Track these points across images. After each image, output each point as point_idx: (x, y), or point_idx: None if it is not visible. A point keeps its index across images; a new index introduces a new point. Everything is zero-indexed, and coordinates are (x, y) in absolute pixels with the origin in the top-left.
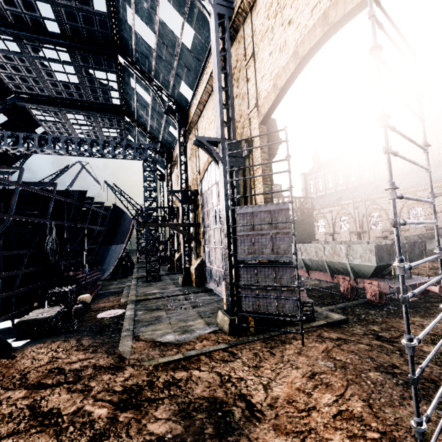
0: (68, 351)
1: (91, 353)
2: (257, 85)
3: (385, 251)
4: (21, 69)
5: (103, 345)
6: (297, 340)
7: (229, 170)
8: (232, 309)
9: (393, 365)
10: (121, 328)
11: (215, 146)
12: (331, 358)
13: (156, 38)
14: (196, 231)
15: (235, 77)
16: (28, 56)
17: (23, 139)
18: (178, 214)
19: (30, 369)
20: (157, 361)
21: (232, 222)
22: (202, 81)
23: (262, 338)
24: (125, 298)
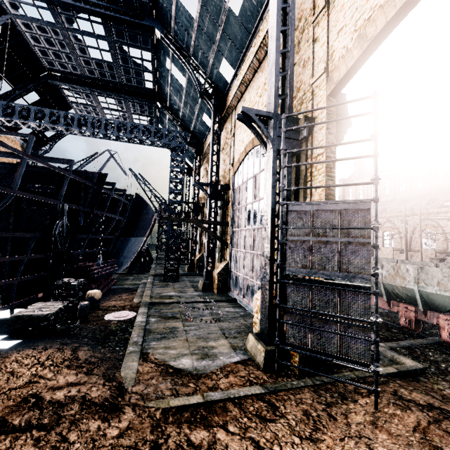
0: (58, 366)
1: (84, 375)
2: (330, 43)
3: None
4: (54, 43)
5: (102, 363)
6: (363, 397)
7: (284, 152)
8: (269, 335)
9: None
10: (128, 338)
11: (263, 123)
12: (435, 449)
13: (199, 4)
14: (223, 231)
15: (294, 41)
16: (62, 28)
17: (50, 116)
18: (203, 211)
19: (0, 392)
20: (167, 403)
21: (282, 222)
22: (248, 56)
23: (310, 385)
24: (138, 297)
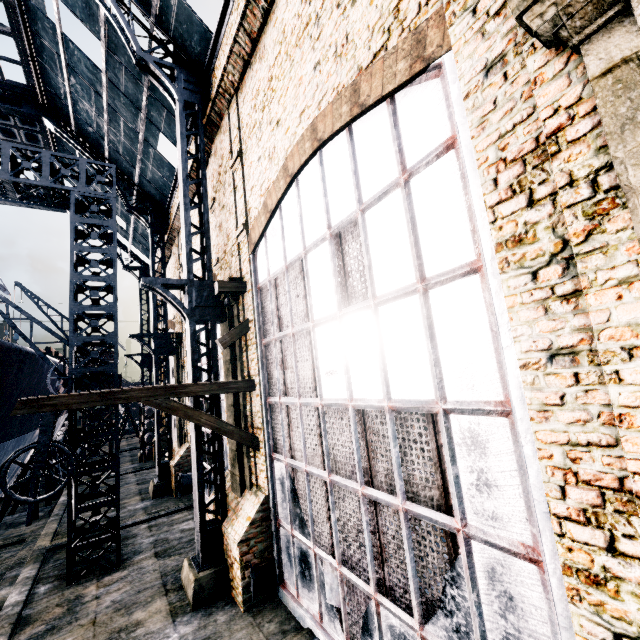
0: None
1: None
2: None
3: None
4: None
5: None
6: None
7: None
8: None
9: None
10: None
11: None
12: None
13: None
14: (238, 404)
15: None
16: None
17: None
18: (181, 350)
19: None
20: None
21: None
22: None
23: None
24: None
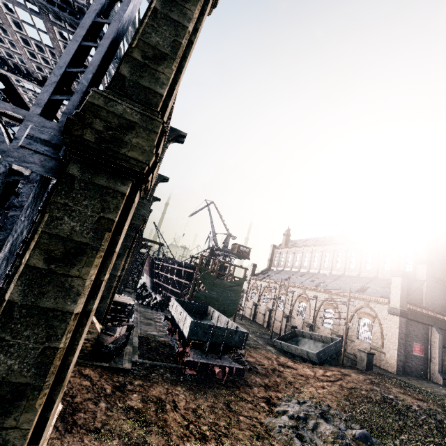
0: None
1: None
2: None
3: (202, 328)
4: None
5: None
6: None
7: None
8: None
9: (74, 396)
10: None
11: None
12: None
13: None
14: None
15: None
16: None
17: None
18: None
19: None
20: None
21: None
22: None
23: None
24: None
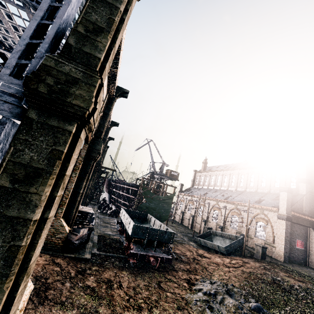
0: None
1: None
2: None
3: (141, 229)
4: None
5: None
6: (39, 257)
7: None
8: None
9: (47, 278)
10: None
11: None
12: None
13: None
14: None
15: None
16: None
17: None
18: None
19: None
20: None
21: None
22: None
23: None
24: None
